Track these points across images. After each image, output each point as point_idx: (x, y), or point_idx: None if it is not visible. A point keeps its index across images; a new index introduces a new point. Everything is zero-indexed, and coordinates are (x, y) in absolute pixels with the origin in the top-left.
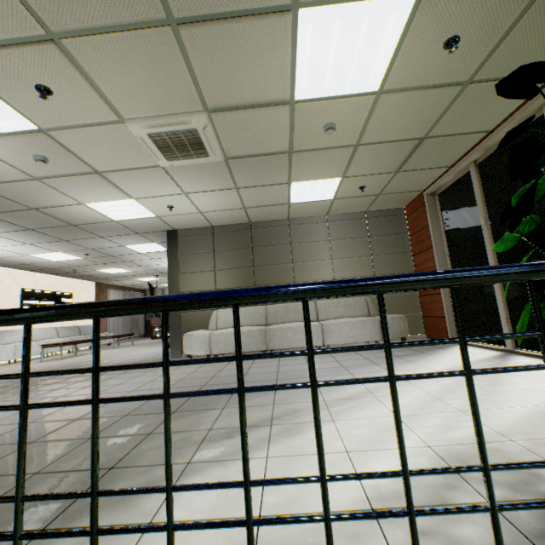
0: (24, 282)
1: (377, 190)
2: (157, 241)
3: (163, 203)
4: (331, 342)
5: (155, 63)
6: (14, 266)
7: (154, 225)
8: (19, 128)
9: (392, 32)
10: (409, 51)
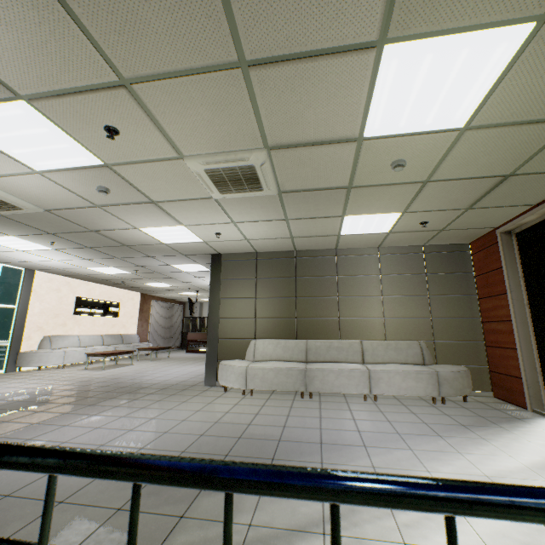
0: (79, 290)
1: (441, 225)
2: (201, 262)
3: (212, 230)
4: (379, 392)
5: (220, 104)
6: (72, 276)
7: (200, 248)
8: (86, 163)
9: (495, 65)
10: (511, 84)
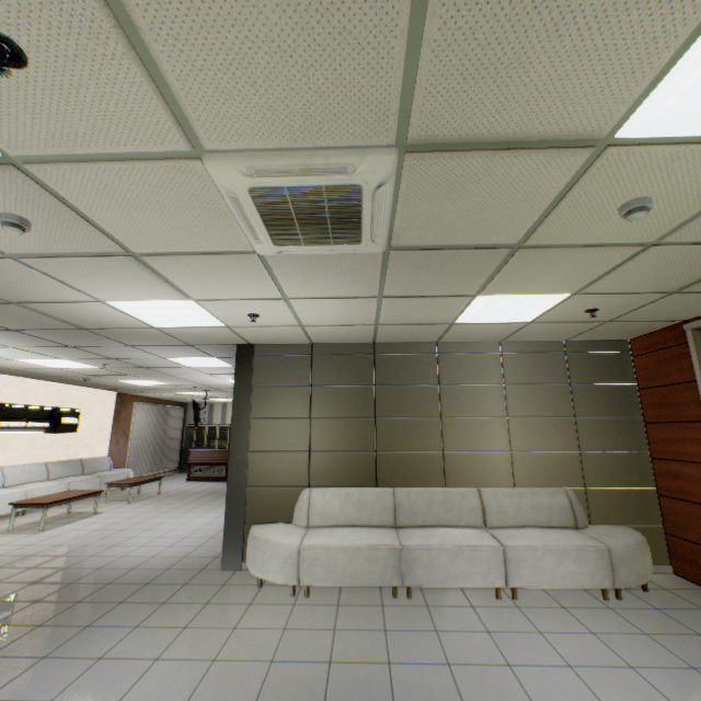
0: (6, 393)
1: (612, 315)
2: (217, 355)
3: (243, 309)
4: (521, 584)
5: None
6: None
7: (219, 336)
8: None
9: None
10: None
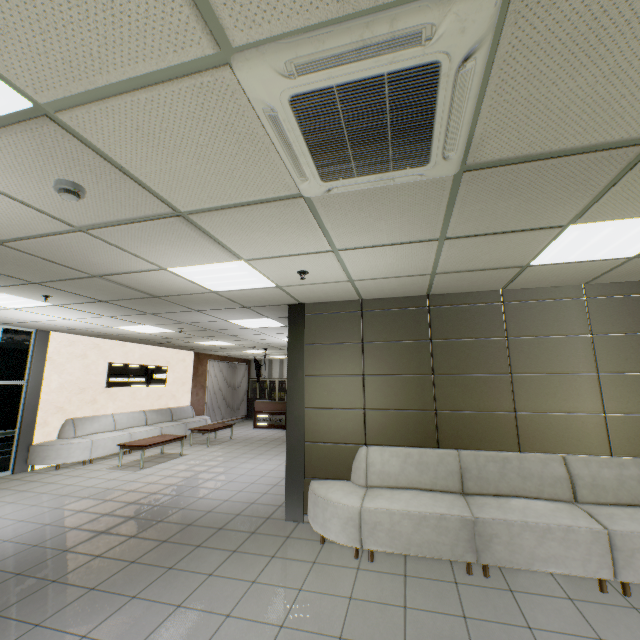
0: (112, 354)
1: None
2: (271, 316)
3: (292, 266)
4: (636, 578)
5: None
6: (101, 336)
7: (271, 297)
8: None
9: None
10: None
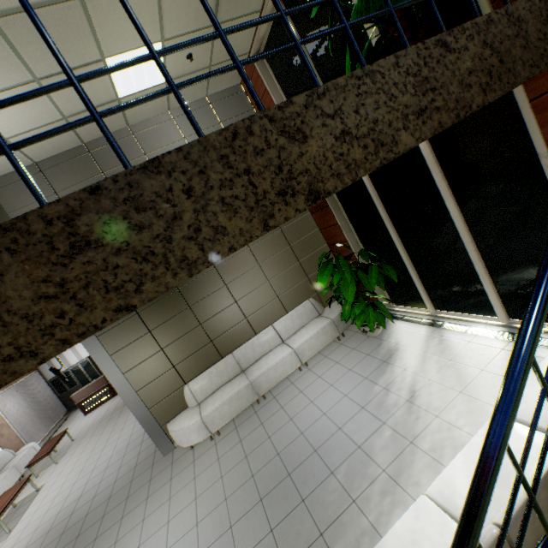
0: None
1: (206, 59)
2: None
3: None
4: None
5: None
6: None
7: None
8: None
9: None
10: None
